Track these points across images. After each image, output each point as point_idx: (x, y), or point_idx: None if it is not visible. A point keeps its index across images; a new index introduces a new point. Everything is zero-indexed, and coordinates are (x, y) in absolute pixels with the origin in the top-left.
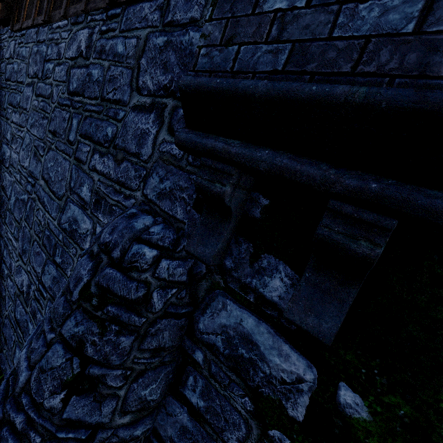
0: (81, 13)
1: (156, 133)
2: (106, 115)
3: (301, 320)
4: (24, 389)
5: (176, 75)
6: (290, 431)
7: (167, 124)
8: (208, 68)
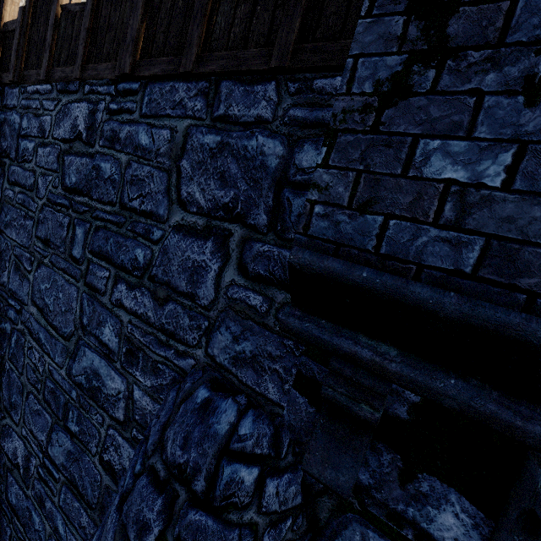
0: (73, 80)
1: (218, 270)
2: (131, 230)
3: None
4: None
5: (242, 192)
6: None
7: (235, 260)
8: (330, 236)
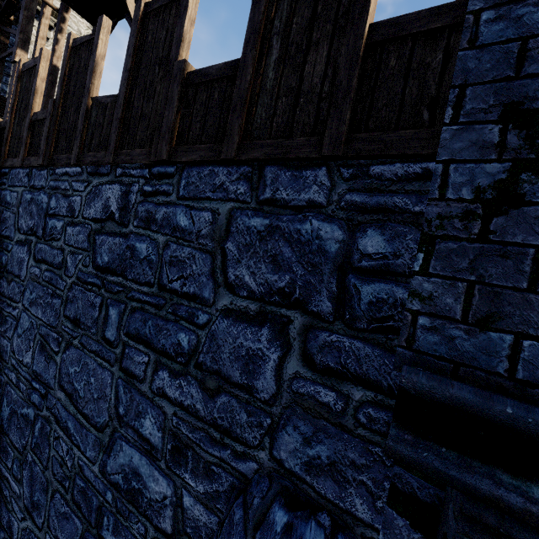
0: (105, 164)
1: (278, 361)
2: (172, 313)
3: None
4: None
5: (299, 277)
6: None
7: (298, 349)
8: (444, 353)
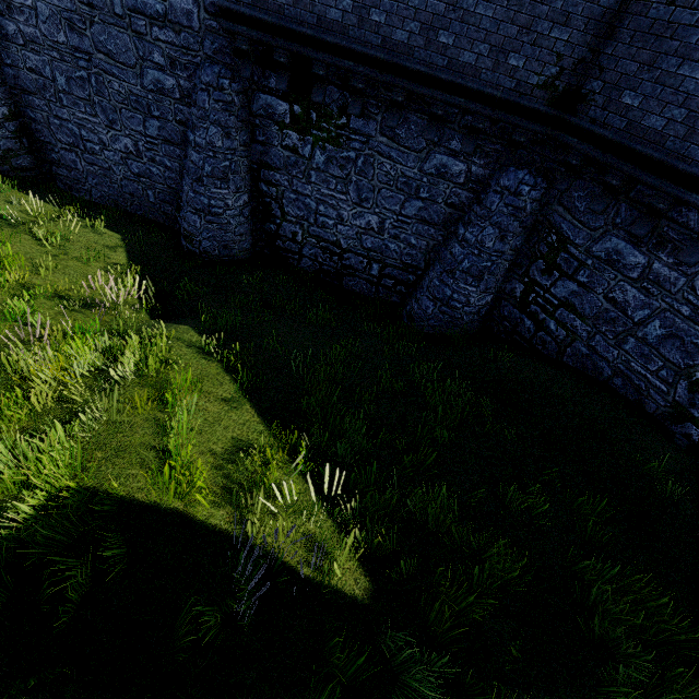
0: None
1: (198, 13)
2: None
3: (279, 88)
4: (207, 146)
5: None
6: (288, 128)
7: (203, 7)
8: None
